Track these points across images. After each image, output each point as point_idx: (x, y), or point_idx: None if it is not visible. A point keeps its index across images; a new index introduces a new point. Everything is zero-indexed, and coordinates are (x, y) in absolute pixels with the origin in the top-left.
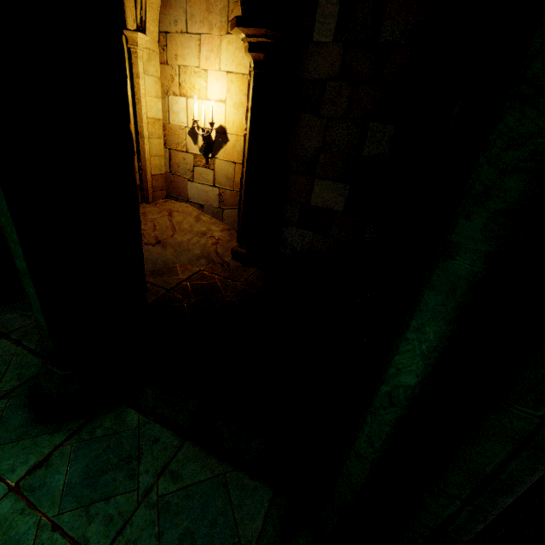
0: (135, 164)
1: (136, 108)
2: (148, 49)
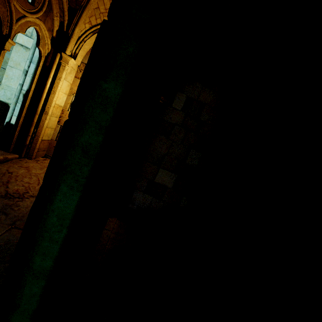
0: (31, 130)
1: (50, 96)
2: (72, 67)
